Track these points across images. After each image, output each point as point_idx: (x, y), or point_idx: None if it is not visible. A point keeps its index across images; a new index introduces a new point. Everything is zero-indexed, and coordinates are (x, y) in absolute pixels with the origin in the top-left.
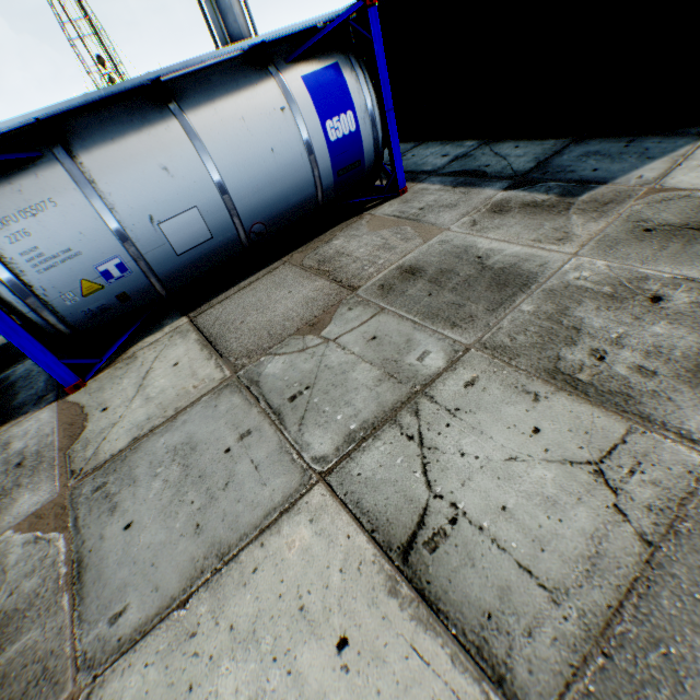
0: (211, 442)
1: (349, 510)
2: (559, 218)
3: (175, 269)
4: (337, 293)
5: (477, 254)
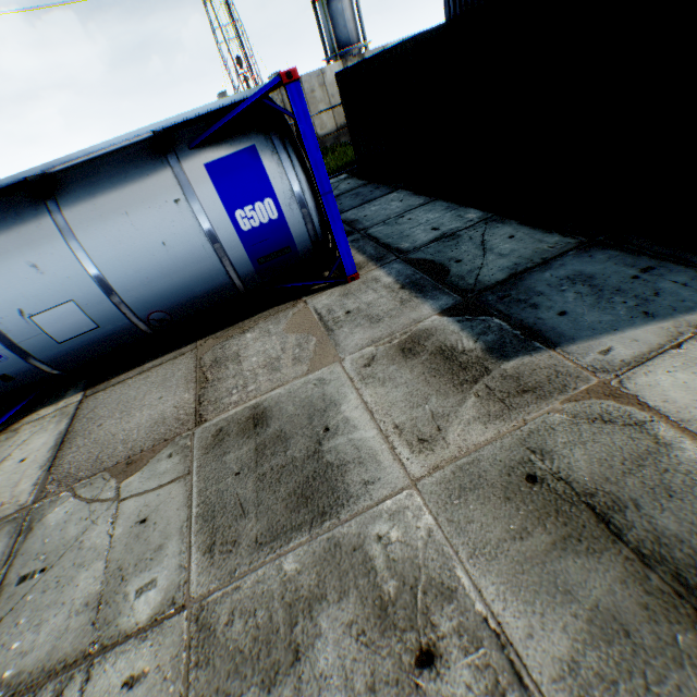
0: None
1: None
2: (454, 395)
3: (61, 354)
4: (184, 422)
5: (329, 422)
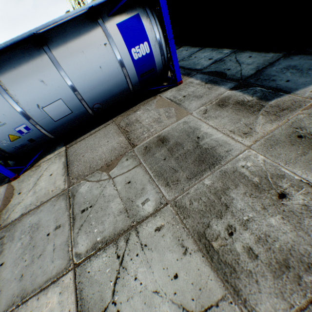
0: (45, 227)
1: (76, 293)
2: (251, 116)
3: (55, 127)
4: (125, 147)
5: (198, 135)
